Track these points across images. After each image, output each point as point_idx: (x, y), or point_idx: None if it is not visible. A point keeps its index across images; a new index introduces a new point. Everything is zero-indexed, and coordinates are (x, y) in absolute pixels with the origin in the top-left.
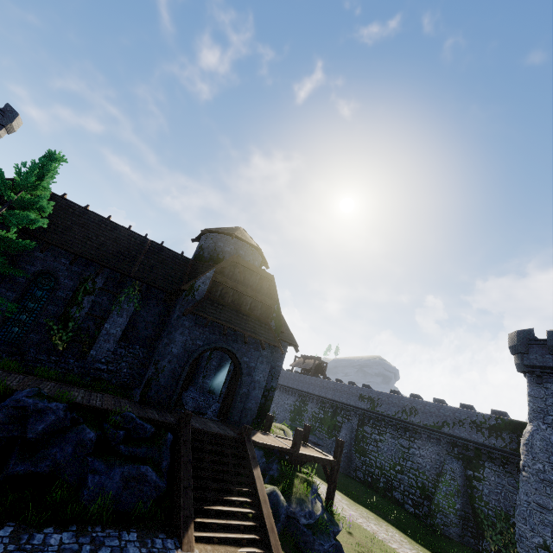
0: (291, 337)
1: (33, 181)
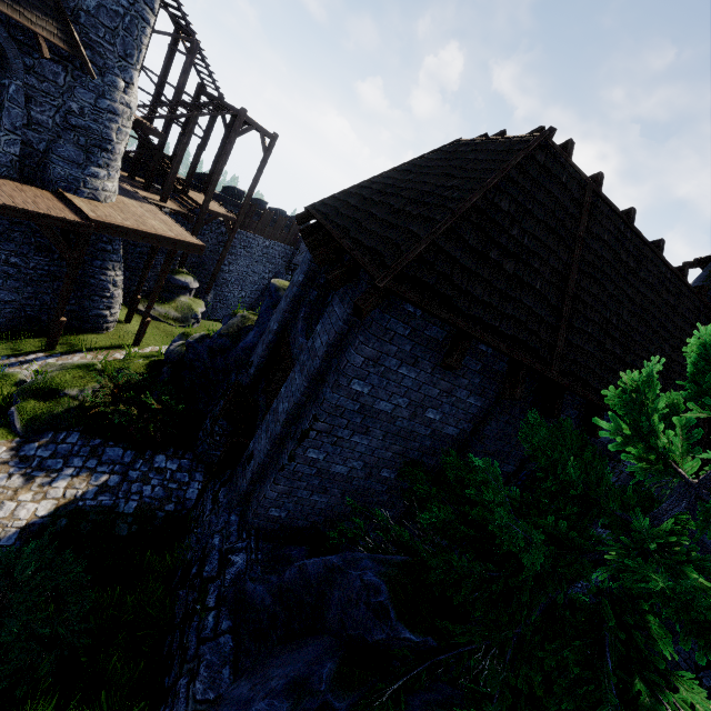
0: None
1: None
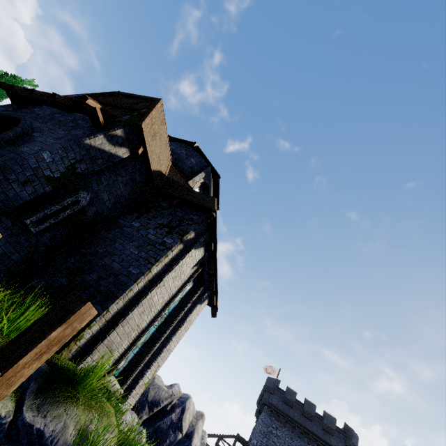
0: (209, 206)
1: (1, 78)
